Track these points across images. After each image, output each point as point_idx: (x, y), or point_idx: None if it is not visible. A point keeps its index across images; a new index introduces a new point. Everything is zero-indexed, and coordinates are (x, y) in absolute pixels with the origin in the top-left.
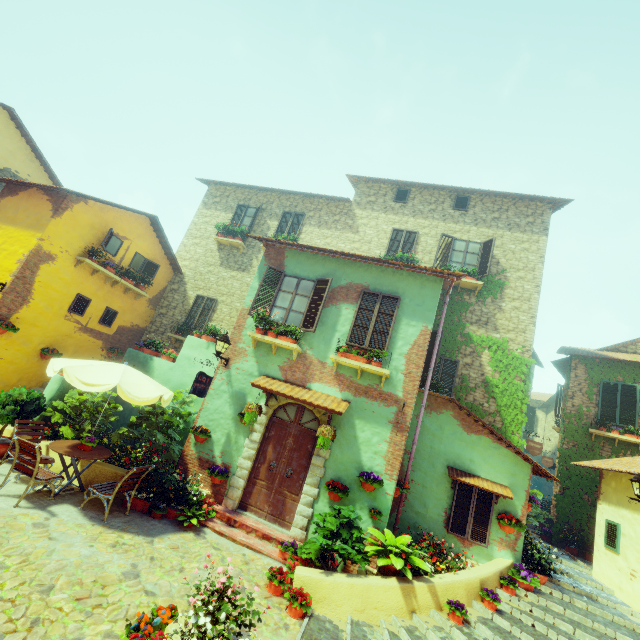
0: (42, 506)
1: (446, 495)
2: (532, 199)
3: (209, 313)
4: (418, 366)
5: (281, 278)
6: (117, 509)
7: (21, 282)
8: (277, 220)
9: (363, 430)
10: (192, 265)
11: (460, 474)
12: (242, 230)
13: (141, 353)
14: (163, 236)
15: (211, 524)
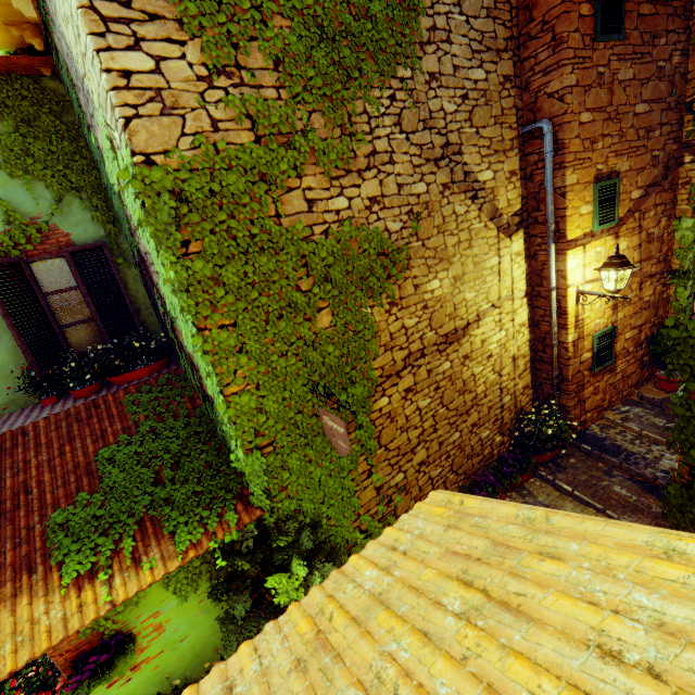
0: None
1: None
2: None
3: None
4: None
5: None
6: None
7: None
8: None
9: None
10: None
11: None
12: None
13: None
14: None
15: None
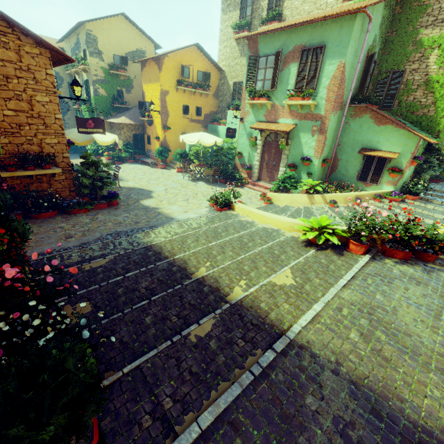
0: (194, 182)
1: (359, 164)
2: None
3: (241, 92)
4: (334, 92)
5: (257, 60)
6: (216, 183)
7: (163, 108)
8: None
9: (304, 138)
10: (227, 63)
11: (367, 151)
12: (246, 22)
13: (213, 125)
14: (205, 53)
15: (246, 185)
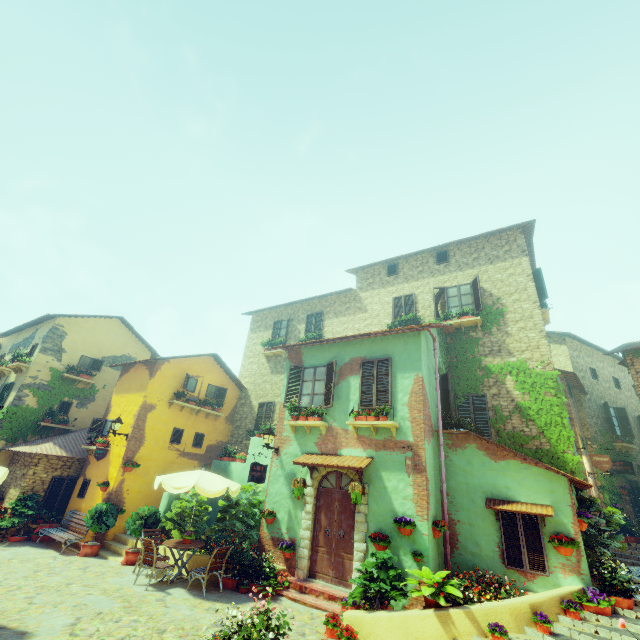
0: (162, 589)
1: (494, 528)
2: (500, 232)
3: (270, 415)
4: (419, 410)
5: (302, 371)
6: (214, 589)
7: (137, 430)
8: (304, 323)
9: (389, 480)
10: (251, 380)
11: (498, 503)
12: (280, 340)
13: (222, 462)
14: (224, 366)
15: (285, 592)
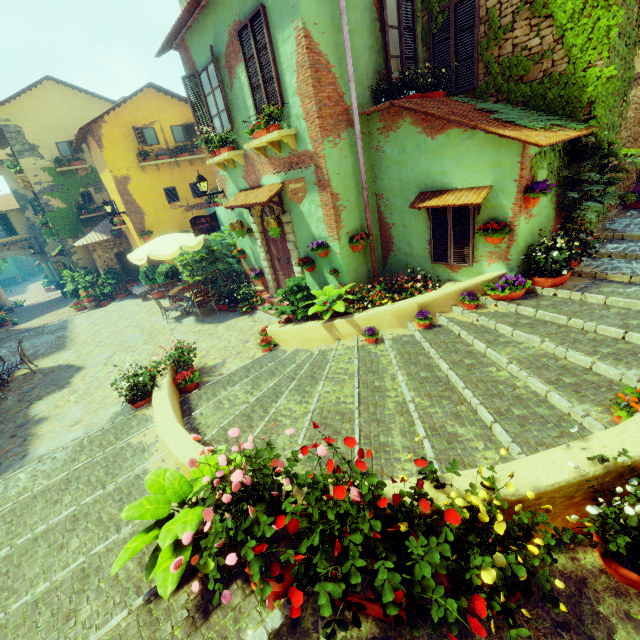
0: (179, 320)
1: (425, 226)
2: None
3: None
4: (310, 98)
5: (198, 82)
6: (215, 312)
7: (129, 205)
8: None
9: (303, 204)
10: None
11: (427, 198)
12: None
13: (211, 209)
14: (172, 94)
15: (259, 308)
